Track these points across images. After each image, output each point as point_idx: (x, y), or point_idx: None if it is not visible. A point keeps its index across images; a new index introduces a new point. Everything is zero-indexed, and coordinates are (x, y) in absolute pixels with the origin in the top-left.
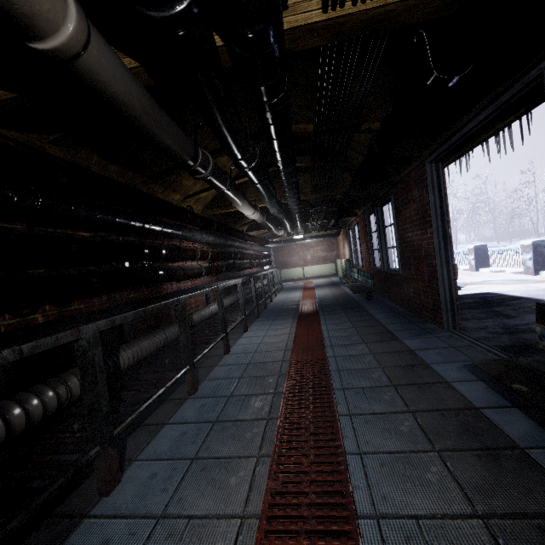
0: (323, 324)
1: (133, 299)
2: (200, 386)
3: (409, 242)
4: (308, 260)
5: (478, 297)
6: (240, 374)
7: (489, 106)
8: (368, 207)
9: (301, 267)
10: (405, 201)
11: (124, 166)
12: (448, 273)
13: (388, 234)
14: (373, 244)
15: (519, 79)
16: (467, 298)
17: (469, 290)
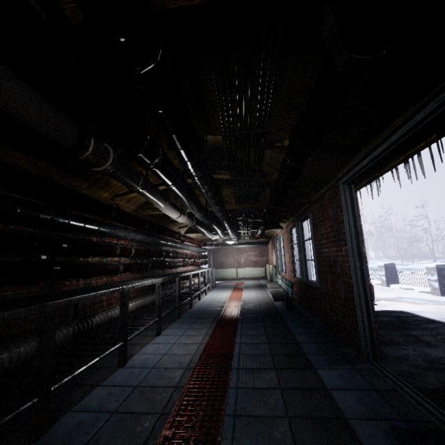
0: (238, 335)
1: (9, 297)
2: (57, 422)
3: (325, 257)
4: (242, 262)
5: (393, 316)
6: (117, 405)
7: (401, 128)
8: (290, 221)
9: (235, 268)
10: (321, 218)
11: (35, 156)
12: (365, 295)
13: (307, 247)
14: (294, 255)
15: (434, 98)
16: (383, 316)
17: (383, 306)
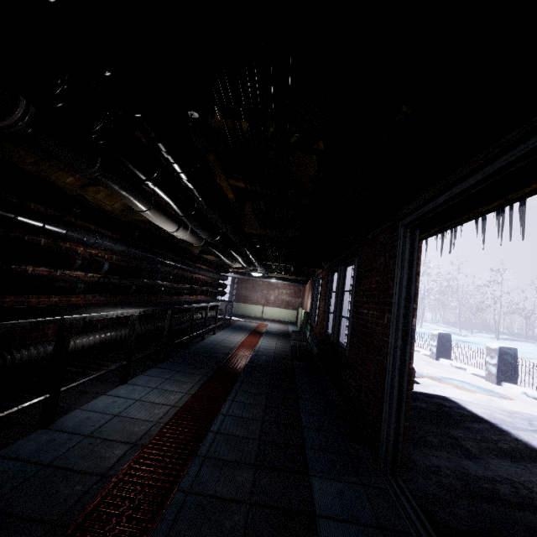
0: (228, 401)
1: None
2: None
3: (362, 320)
4: (271, 300)
5: (433, 403)
6: None
7: (510, 151)
8: (333, 263)
9: (262, 306)
10: (369, 268)
11: None
12: (400, 386)
13: (346, 300)
14: (330, 306)
15: None
16: (422, 400)
17: (425, 387)
